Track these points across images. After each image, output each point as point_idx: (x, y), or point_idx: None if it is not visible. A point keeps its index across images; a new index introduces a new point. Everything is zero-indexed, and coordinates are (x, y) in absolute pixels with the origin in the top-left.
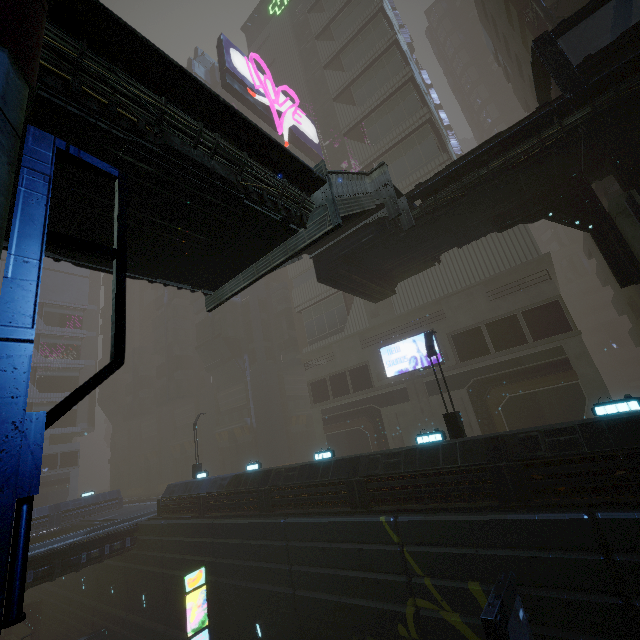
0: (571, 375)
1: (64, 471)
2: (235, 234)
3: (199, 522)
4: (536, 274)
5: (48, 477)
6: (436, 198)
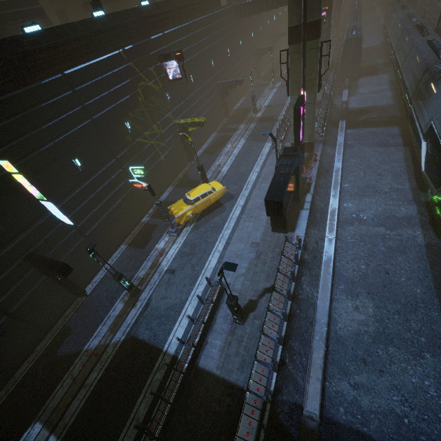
0: (49, 21)
1: None
2: None
3: None
4: None
5: None
6: None
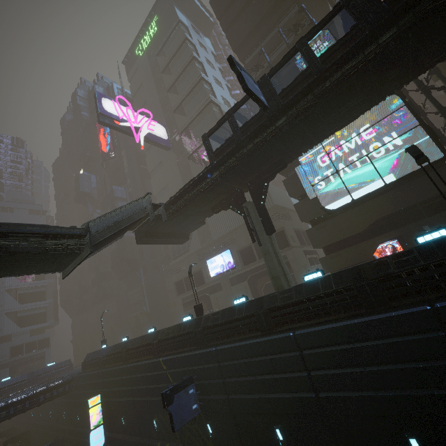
0: (290, 270)
1: (41, 351)
2: (54, 258)
3: (98, 372)
4: (280, 212)
5: (31, 356)
6: (177, 205)
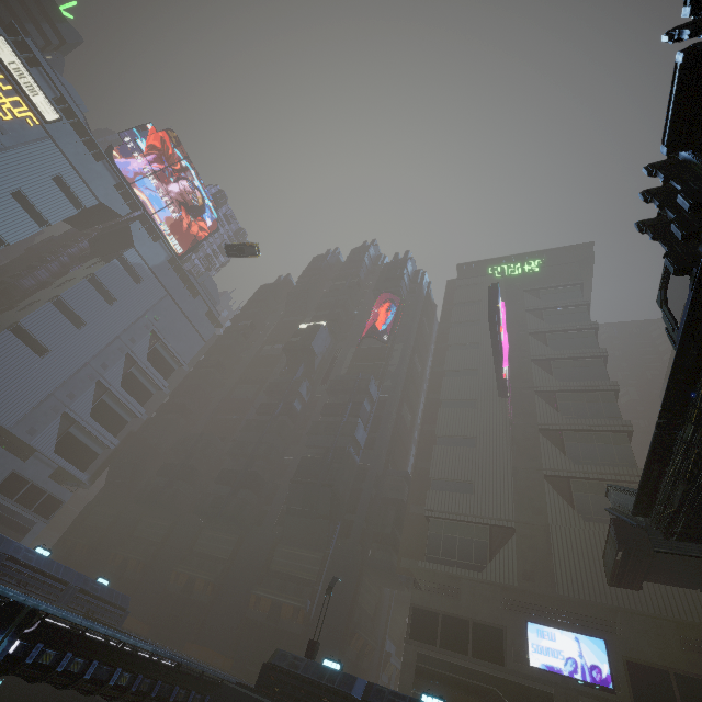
0: None
1: (33, 517)
2: None
3: None
4: None
5: (15, 514)
6: None
